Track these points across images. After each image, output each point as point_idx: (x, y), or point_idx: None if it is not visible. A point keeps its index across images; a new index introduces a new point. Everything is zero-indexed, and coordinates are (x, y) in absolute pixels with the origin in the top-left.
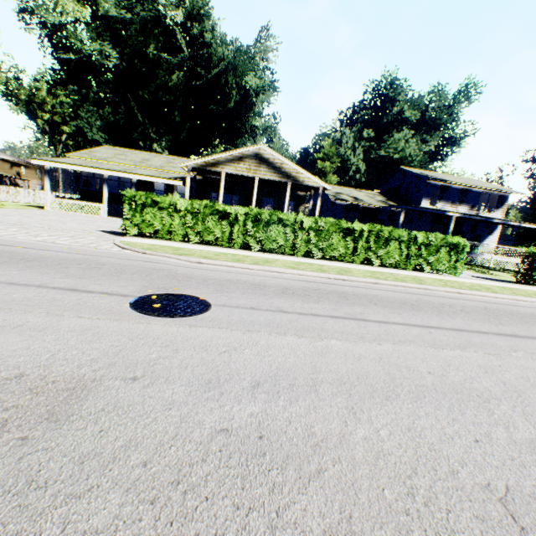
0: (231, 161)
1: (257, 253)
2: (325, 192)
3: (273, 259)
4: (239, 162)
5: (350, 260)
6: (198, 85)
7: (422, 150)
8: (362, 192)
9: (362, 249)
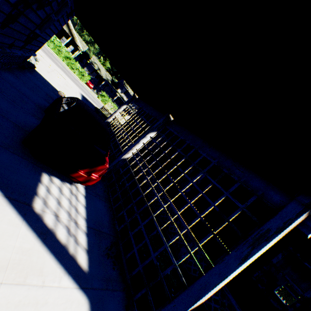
0: None
1: None
2: (91, 58)
3: None
4: None
5: (59, 57)
6: None
7: None
8: (106, 72)
9: (63, 57)
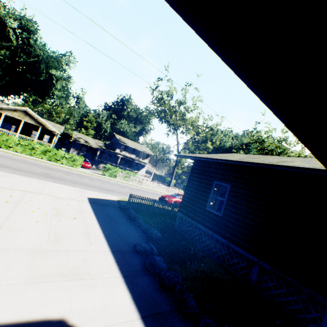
0: (10, 110)
1: None
2: (73, 136)
3: None
4: (15, 112)
5: (35, 156)
6: (20, 61)
7: (133, 130)
8: (95, 140)
9: (40, 153)
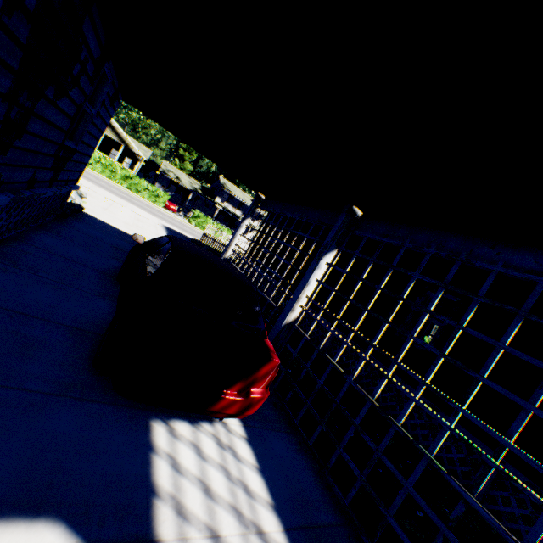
0: None
1: None
2: (161, 166)
3: None
4: None
5: (115, 181)
6: None
7: None
8: (190, 179)
9: (121, 179)
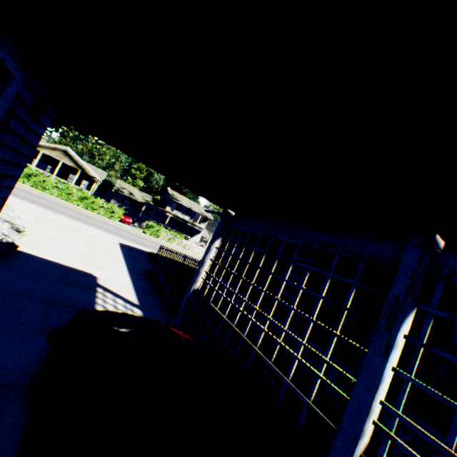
0: (49, 148)
1: (27, 186)
2: (116, 184)
3: (30, 188)
4: (54, 151)
5: (71, 202)
6: None
7: None
8: (142, 193)
9: (77, 200)
